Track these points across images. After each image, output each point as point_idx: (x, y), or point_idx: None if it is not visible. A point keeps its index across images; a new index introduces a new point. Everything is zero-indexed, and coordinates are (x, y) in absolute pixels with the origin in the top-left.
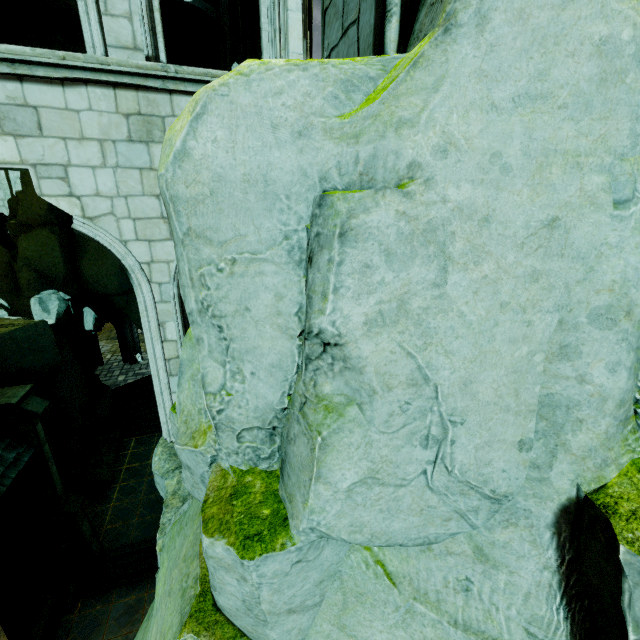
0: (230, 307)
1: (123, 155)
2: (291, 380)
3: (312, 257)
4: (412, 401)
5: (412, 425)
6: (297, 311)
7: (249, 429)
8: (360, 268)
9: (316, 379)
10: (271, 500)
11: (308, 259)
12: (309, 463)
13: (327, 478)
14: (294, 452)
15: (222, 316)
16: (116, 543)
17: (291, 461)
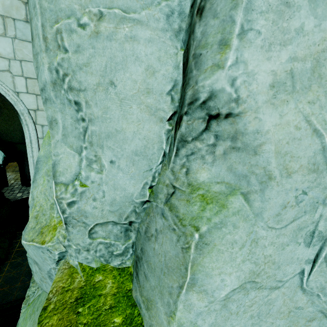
0: (91, 78)
1: (20, 30)
2: (155, 170)
3: (203, 5)
4: (309, 190)
5: (301, 219)
6: (170, 89)
7: (103, 224)
8: (277, 5)
9: (189, 165)
10: (123, 304)
11: (196, 11)
12: (179, 266)
13: (203, 285)
14: (155, 250)
15: (81, 89)
16: (3, 300)
17: (150, 260)
